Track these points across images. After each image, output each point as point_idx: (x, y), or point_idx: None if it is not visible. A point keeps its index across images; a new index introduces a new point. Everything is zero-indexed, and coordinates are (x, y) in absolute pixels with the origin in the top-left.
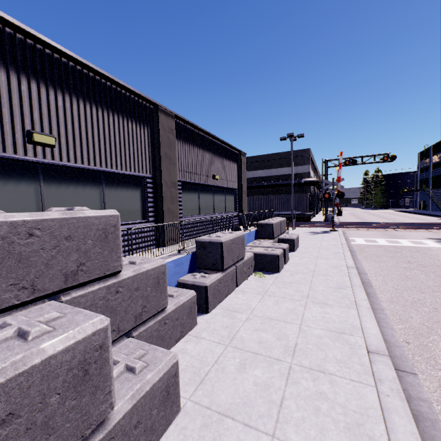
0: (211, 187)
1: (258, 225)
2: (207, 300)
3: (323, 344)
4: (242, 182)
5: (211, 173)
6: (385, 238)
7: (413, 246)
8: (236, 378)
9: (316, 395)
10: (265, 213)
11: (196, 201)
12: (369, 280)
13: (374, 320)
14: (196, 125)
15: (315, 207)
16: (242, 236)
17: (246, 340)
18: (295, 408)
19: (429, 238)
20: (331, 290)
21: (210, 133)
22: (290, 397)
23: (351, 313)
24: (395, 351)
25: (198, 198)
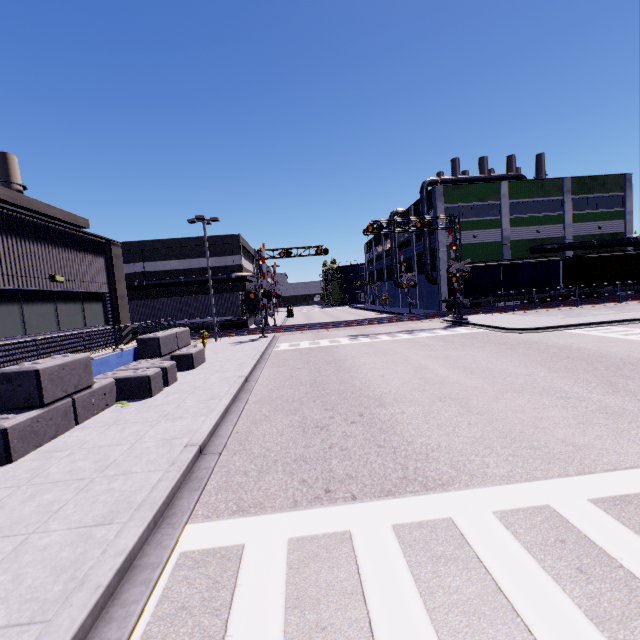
0: (51, 292)
1: (139, 341)
2: (9, 446)
3: (145, 453)
4: (117, 283)
5: (48, 273)
6: (312, 340)
7: (327, 345)
8: (16, 509)
9: (103, 492)
10: (157, 323)
11: (17, 316)
12: (253, 386)
13: (214, 421)
14: (2, 205)
15: (262, 308)
16: (85, 358)
17: (53, 474)
18: (73, 508)
19: (348, 336)
20: (198, 403)
21: (38, 216)
22: (73, 502)
23: (199, 420)
24: (218, 441)
25: (20, 311)
